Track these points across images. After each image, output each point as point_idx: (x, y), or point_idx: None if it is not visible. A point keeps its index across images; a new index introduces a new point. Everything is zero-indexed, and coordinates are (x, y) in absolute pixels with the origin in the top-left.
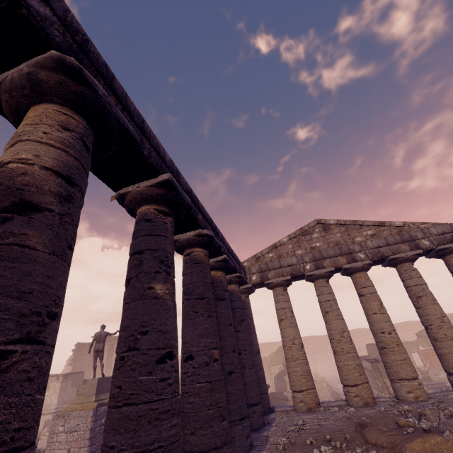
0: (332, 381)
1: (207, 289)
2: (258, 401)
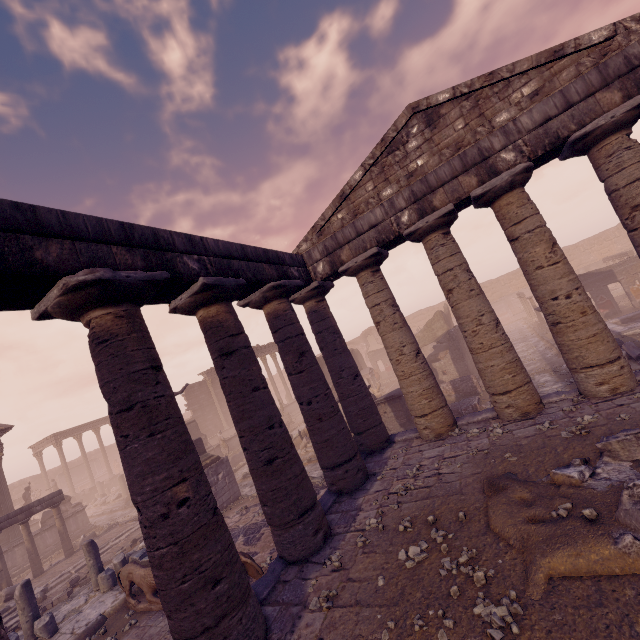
0: (512, 340)
1: (137, 385)
2: (351, 456)
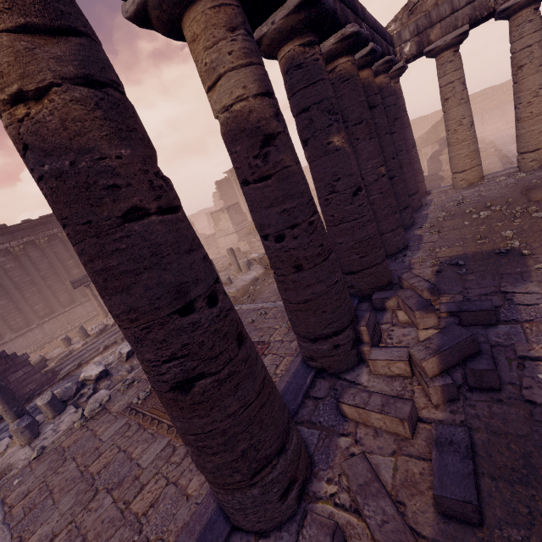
0: (504, 144)
1: (363, 109)
2: (417, 191)
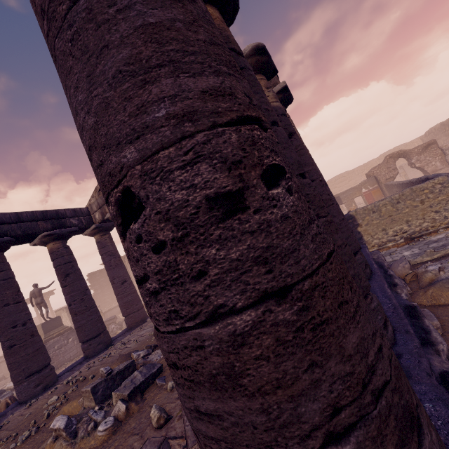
0: None
1: None
2: (95, 335)
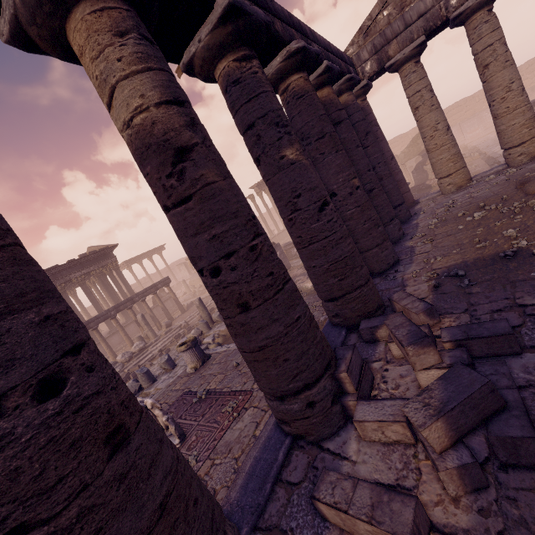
0: (487, 147)
1: (324, 123)
2: (402, 202)
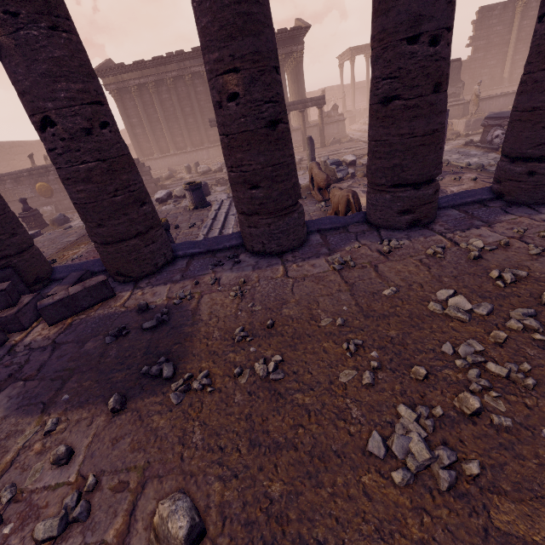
0: None
1: None
2: None
